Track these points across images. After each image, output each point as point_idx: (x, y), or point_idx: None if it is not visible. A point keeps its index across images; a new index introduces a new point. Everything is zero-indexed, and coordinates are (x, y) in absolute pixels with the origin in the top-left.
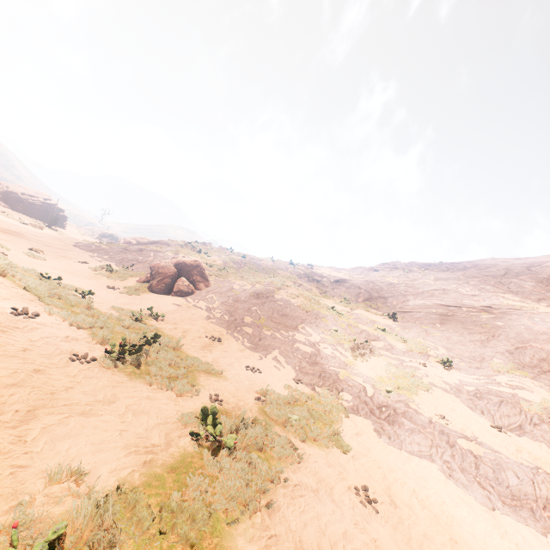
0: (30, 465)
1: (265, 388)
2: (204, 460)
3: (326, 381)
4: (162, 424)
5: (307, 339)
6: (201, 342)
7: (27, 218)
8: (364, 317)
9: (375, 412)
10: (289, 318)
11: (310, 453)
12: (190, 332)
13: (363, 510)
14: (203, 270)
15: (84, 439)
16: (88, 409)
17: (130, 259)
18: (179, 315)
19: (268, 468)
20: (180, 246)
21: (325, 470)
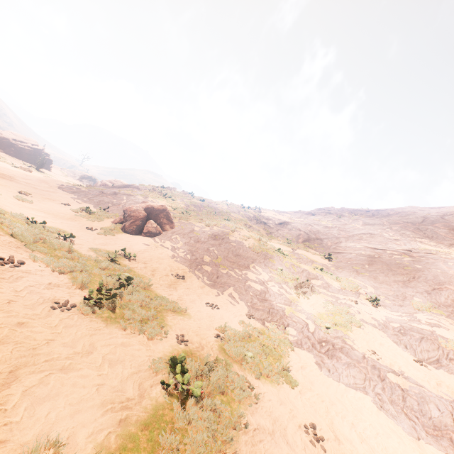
0: (9, 439)
1: (223, 326)
2: (174, 411)
3: (274, 316)
4: (136, 374)
5: (257, 278)
6: (167, 280)
7: (18, 161)
8: (305, 257)
9: (317, 346)
10: (241, 258)
11: (264, 391)
12: (158, 270)
13: (313, 450)
14: (168, 213)
15: (63, 400)
16: (67, 364)
17: (106, 201)
18: (148, 255)
19: (231, 415)
20: (149, 190)
21: (278, 409)
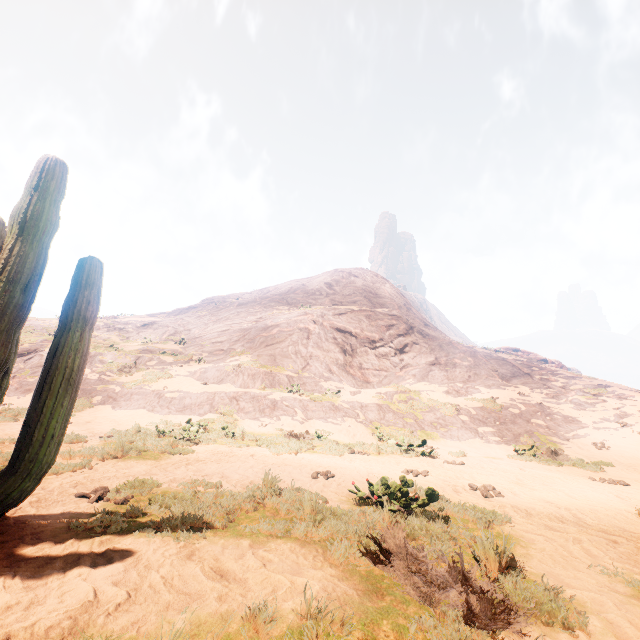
0: None
1: (8, 407)
2: None
3: (84, 395)
4: None
5: None
6: None
7: None
8: (152, 348)
9: (118, 399)
10: None
11: None
12: None
13: None
14: None
15: None
16: None
17: None
18: None
19: None
20: None
21: None
